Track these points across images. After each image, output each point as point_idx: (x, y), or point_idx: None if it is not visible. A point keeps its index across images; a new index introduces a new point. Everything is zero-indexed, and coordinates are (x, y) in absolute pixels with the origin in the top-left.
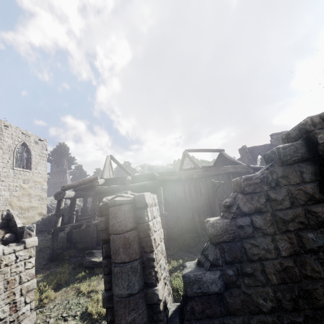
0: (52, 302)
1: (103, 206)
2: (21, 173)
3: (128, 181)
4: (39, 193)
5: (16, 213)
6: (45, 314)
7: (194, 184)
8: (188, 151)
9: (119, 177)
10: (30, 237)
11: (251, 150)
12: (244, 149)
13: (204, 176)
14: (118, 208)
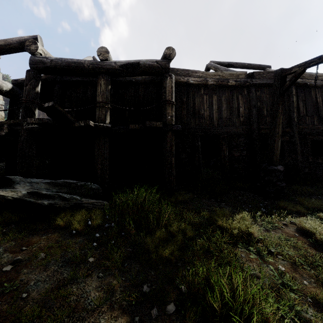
0: None
1: None
2: None
3: (104, 52)
4: None
5: None
6: None
7: (228, 97)
8: (215, 63)
9: None
10: None
11: None
12: None
13: (248, 85)
14: None
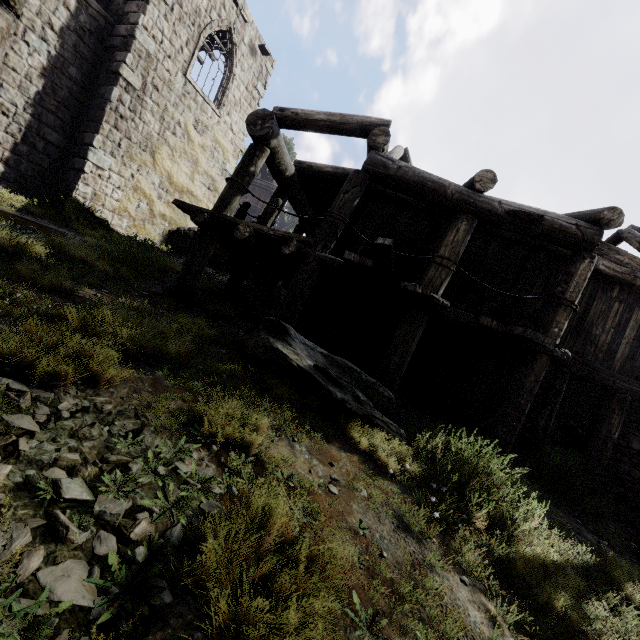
0: (84, 391)
1: None
2: (196, 100)
3: (487, 180)
4: (214, 174)
5: None
6: (7, 418)
7: None
8: None
9: None
10: None
11: None
12: None
13: None
14: None
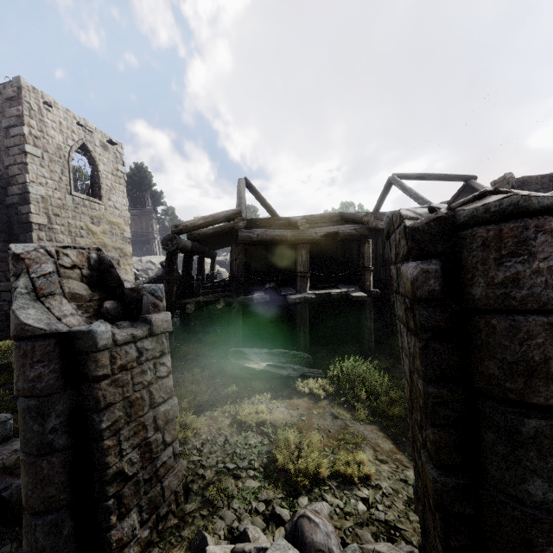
0: (195, 437)
1: (427, 226)
2: (85, 205)
3: (304, 223)
4: (119, 245)
5: (117, 258)
6: (191, 460)
7: None
8: (400, 176)
9: (274, 218)
10: (157, 312)
11: (519, 184)
12: (507, 180)
13: None
14: (533, 224)
